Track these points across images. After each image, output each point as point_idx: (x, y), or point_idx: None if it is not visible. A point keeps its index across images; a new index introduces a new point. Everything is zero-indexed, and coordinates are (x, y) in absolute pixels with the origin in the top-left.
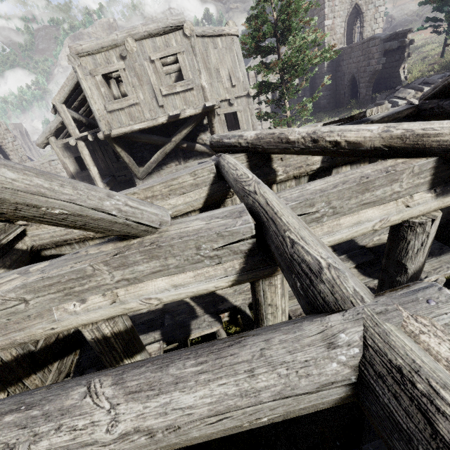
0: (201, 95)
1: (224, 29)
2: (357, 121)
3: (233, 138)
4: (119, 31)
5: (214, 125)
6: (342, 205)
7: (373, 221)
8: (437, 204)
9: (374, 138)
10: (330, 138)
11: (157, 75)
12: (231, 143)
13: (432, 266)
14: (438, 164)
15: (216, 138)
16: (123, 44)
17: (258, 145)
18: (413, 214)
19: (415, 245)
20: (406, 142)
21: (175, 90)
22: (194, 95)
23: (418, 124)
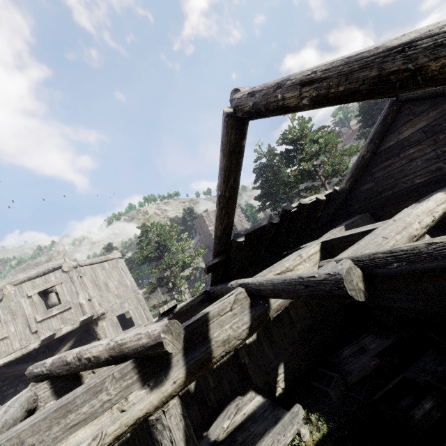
0: (79, 311)
1: (109, 256)
2: (166, 315)
3: (39, 366)
4: (0, 282)
5: (99, 332)
6: (41, 439)
7: (84, 442)
8: (156, 396)
9: (103, 351)
10: (85, 356)
11: (33, 306)
12: (38, 372)
13: (267, 444)
14: (138, 363)
15: (30, 369)
16: (1, 291)
17: (53, 370)
18: (133, 415)
19: (166, 444)
20: (116, 351)
21: (51, 314)
22: (72, 313)
23: (122, 335)
